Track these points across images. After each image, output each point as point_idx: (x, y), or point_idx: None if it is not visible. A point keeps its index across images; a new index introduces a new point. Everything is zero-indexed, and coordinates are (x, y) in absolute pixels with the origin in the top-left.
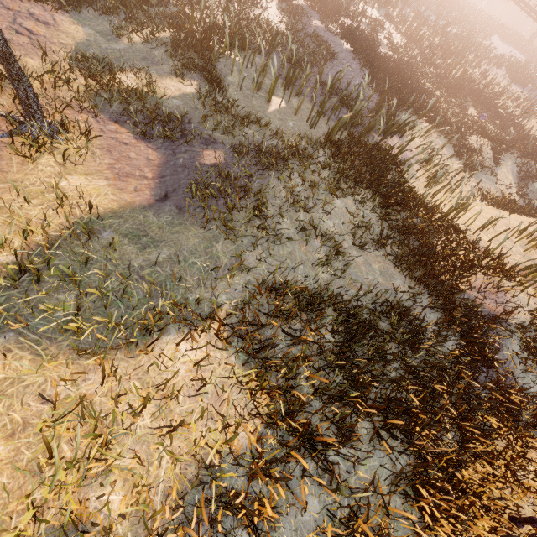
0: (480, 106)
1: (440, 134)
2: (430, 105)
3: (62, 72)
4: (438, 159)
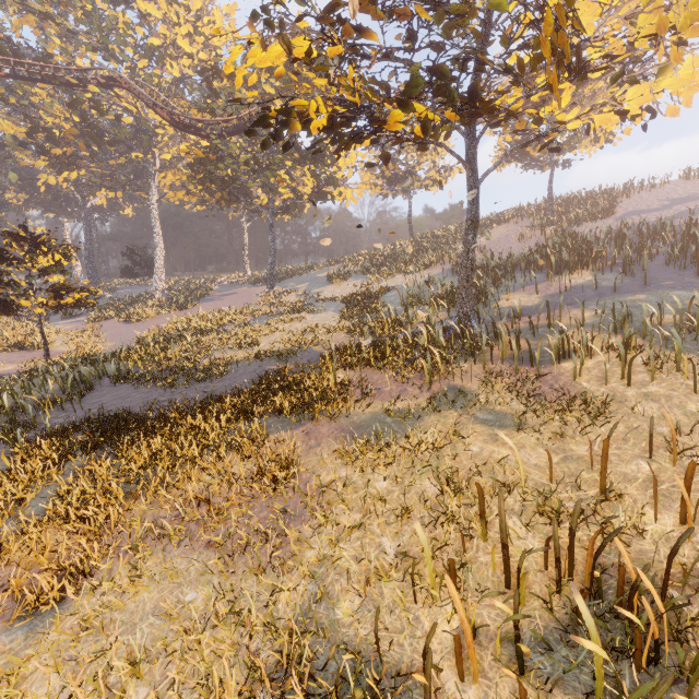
0: None
1: None
2: None
3: (82, 354)
4: None
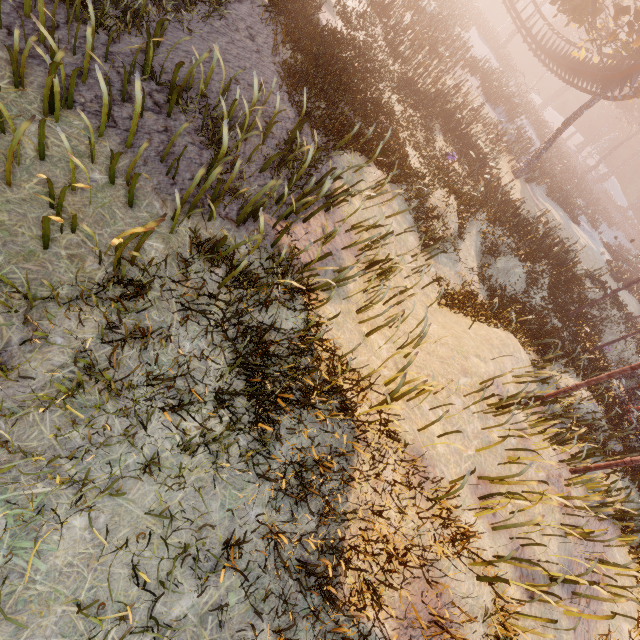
0: (450, 135)
1: (395, 188)
2: (383, 142)
3: None
4: (386, 244)
